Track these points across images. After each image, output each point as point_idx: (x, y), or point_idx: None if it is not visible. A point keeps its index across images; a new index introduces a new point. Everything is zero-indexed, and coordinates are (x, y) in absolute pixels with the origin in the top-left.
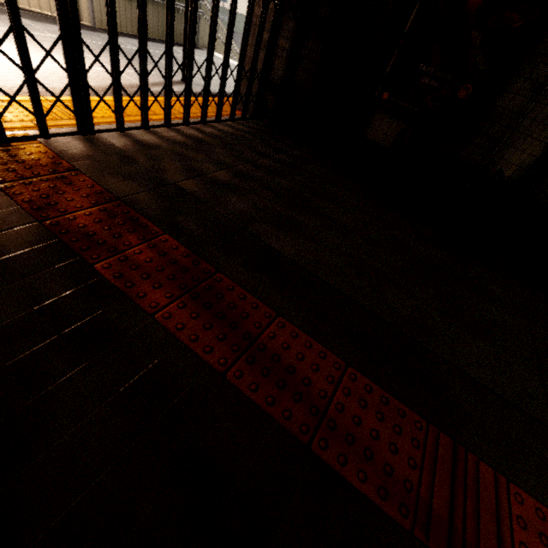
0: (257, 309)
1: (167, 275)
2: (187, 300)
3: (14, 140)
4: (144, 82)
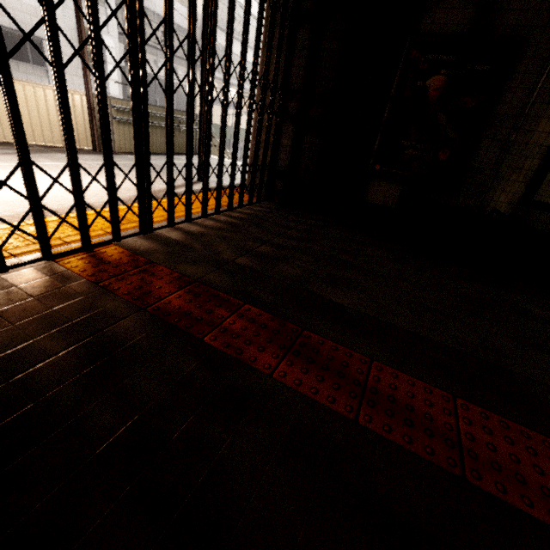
0: (352, 357)
1: (264, 338)
2: (292, 358)
3: (95, 246)
4: (189, 186)
